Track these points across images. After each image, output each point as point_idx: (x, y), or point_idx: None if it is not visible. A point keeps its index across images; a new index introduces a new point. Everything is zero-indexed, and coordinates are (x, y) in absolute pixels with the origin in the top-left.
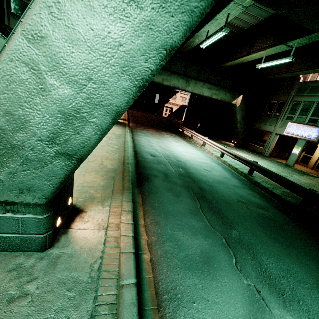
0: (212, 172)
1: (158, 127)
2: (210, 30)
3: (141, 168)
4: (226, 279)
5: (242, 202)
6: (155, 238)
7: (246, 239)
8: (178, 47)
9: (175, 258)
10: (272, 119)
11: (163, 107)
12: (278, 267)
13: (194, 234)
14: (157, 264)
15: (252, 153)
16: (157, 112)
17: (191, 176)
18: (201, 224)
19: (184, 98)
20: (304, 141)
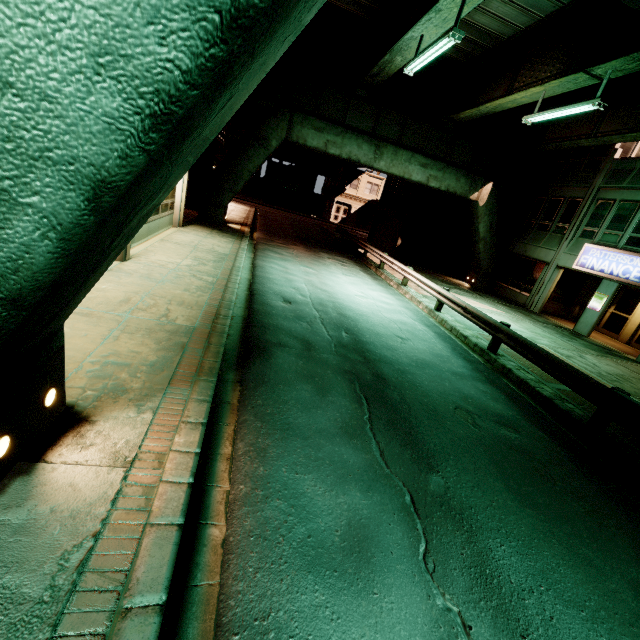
0: (410, 342)
1: (314, 243)
2: (426, 34)
3: (256, 328)
4: (394, 596)
5: (465, 410)
6: (247, 488)
7: (461, 497)
8: (259, 8)
9: (282, 539)
10: (552, 237)
11: (332, 204)
12: (524, 567)
13: (340, 481)
14: (236, 554)
15: (506, 305)
16: (319, 214)
17: (363, 348)
18: (363, 458)
19: (374, 186)
20: (616, 285)
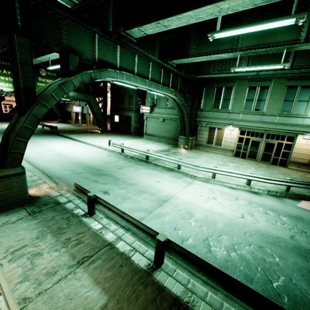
0: None
1: None
2: None
3: None
4: None
5: None
6: None
7: None
8: None
9: None
10: (70, 105)
11: (1, 105)
12: None
13: None
14: None
15: (65, 123)
16: None
17: None
18: None
19: None
20: (80, 113)
